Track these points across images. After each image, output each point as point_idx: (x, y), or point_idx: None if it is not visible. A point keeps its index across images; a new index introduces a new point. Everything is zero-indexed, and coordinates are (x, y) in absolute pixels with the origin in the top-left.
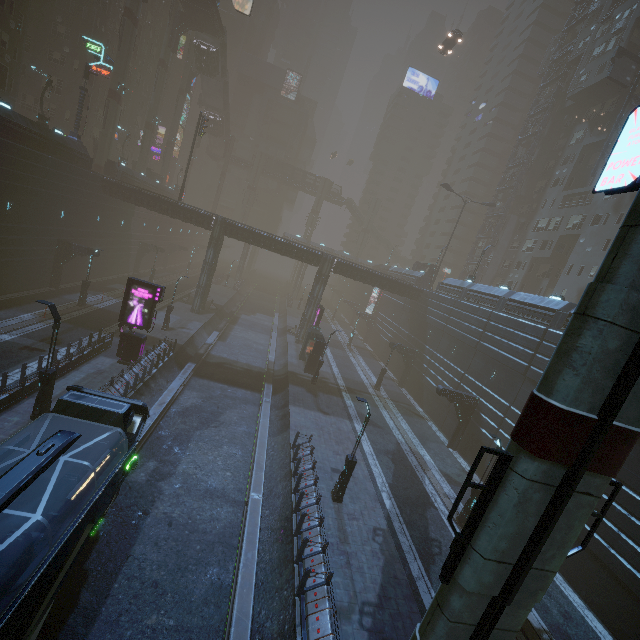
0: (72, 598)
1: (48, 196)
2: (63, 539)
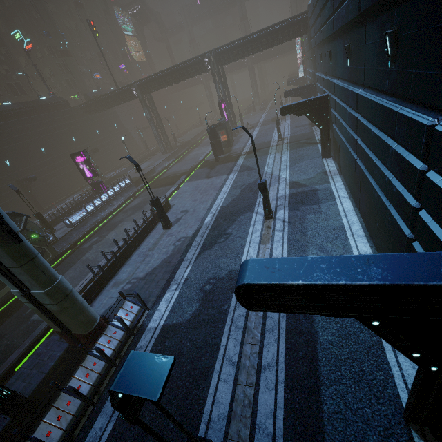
0: None
1: (57, 135)
2: None
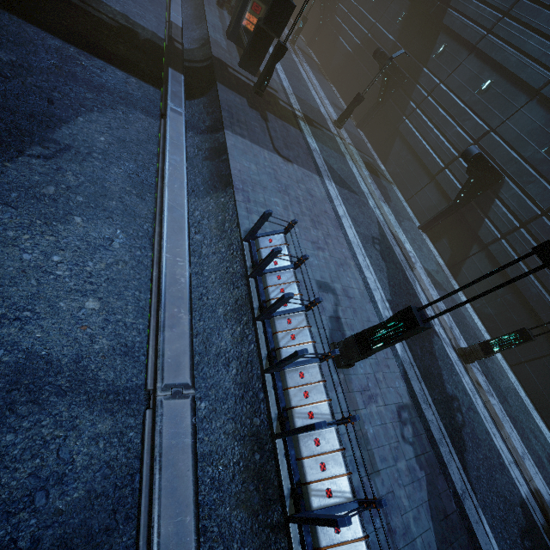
0: None
1: None
2: None
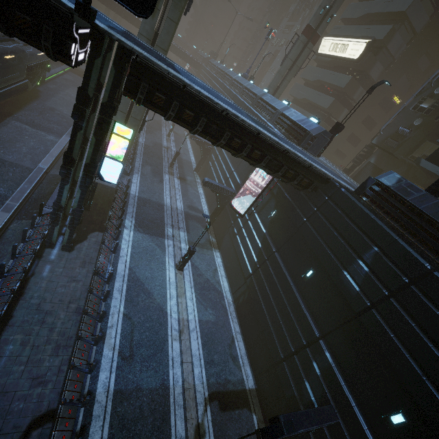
0: (37, 97)
1: None
2: (37, 62)
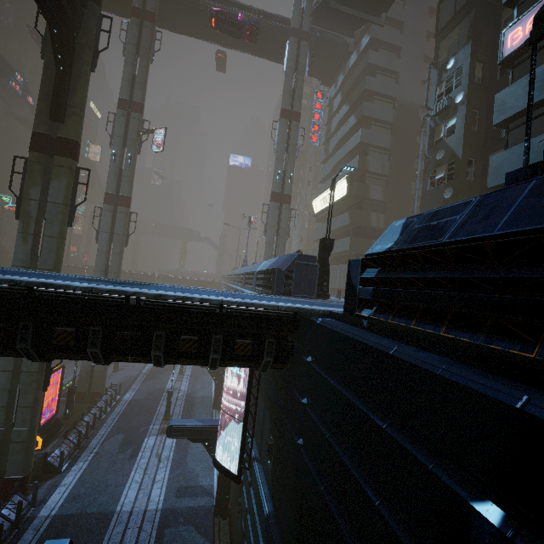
0: None
1: None
2: None
